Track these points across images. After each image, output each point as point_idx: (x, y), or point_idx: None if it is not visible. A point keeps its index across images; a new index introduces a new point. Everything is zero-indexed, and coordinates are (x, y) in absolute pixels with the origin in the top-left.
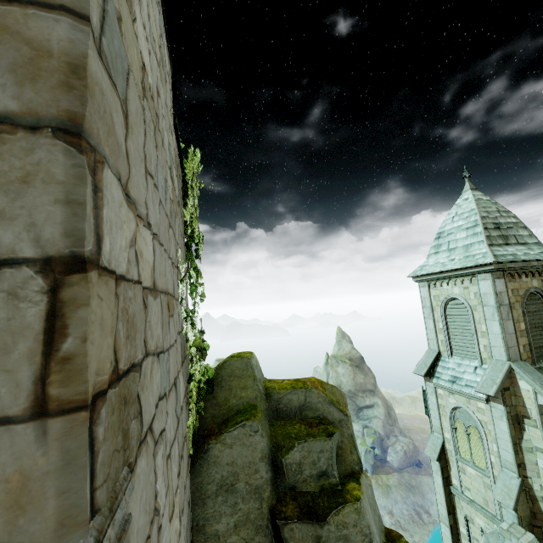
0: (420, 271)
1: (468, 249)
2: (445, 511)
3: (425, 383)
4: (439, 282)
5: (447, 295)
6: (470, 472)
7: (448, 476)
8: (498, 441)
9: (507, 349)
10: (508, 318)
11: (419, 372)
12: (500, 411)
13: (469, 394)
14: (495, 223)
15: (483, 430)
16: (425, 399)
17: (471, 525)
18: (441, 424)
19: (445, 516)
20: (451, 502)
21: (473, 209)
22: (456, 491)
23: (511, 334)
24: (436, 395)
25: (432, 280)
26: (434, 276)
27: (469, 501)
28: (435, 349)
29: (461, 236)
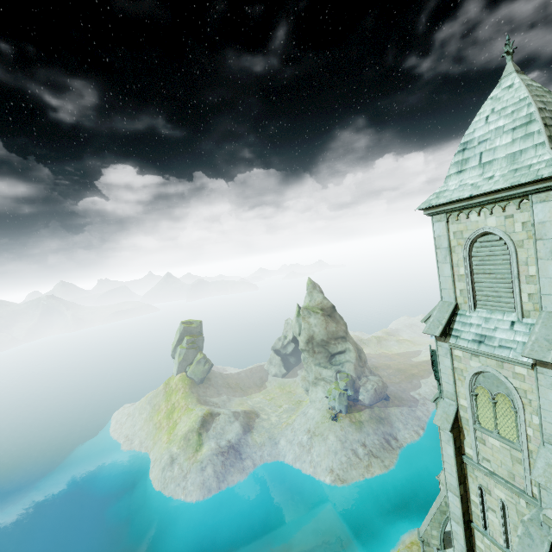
0: (436, 199)
1: (516, 159)
2: (455, 481)
3: (436, 343)
4: (466, 212)
5: (477, 230)
6: (493, 443)
7: (460, 445)
8: (542, 413)
9: None
10: None
11: (432, 331)
12: (551, 379)
13: (505, 357)
14: None
15: (520, 400)
16: (434, 361)
17: (486, 496)
18: (456, 390)
19: (454, 486)
20: (463, 472)
21: (524, 98)
22: (470, 462)
23: None
24: (452, 358)
25: (454, 210)
26: (459, 204)
27: (489, 473)
28: (451, 302)
29: (504, 141)
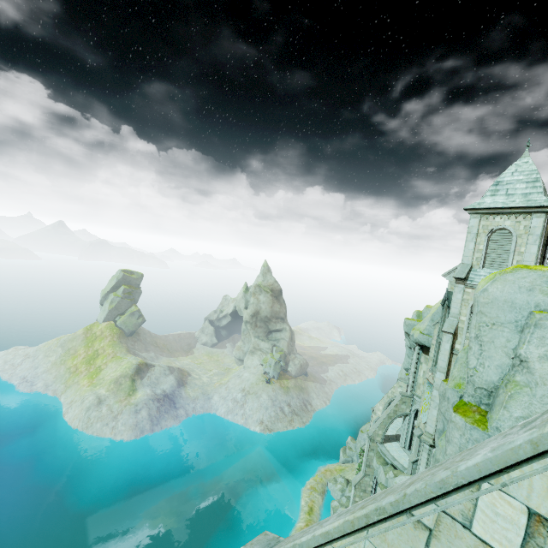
0: (479, 205)
1: (527, 196)
2: (445, 364)
3: (455, 285)
4: (494, 216)
5: (498, 226)
6: None
7: (453, 344)
8: None
9: (537, 262)
10: (541, 245)
11: (459, 276)
12: None
13: None
14: (543, 184)
15: None
16: (448, 296)
17: None
18: (460, 312)
19: (443, 367)
20: (450, 359)
21: (535, 170)
22: (458, 351)
23: (539, 255)
24: (463, 293)
25: (487, 213)
26: (493, 210)
27: None
28: (468, 263)
29: (522, 186)
